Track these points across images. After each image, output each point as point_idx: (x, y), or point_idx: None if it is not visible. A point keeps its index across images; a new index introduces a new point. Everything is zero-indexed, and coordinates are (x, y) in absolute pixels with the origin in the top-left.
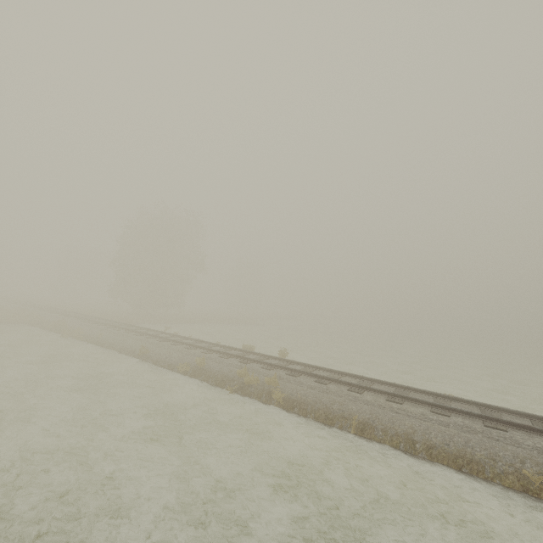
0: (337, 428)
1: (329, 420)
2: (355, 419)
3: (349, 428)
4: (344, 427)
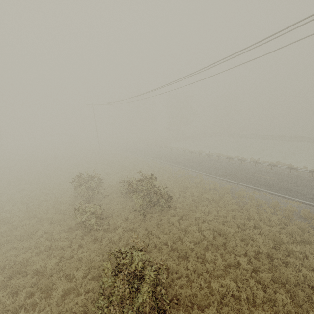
0: None
1: None
2: None
3: None
4: None
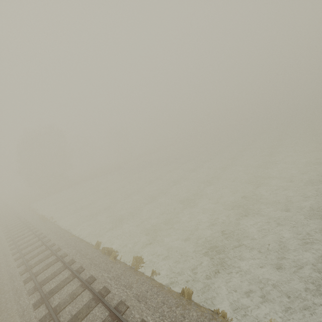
0: None
1: None
2: None
3: None
4: None
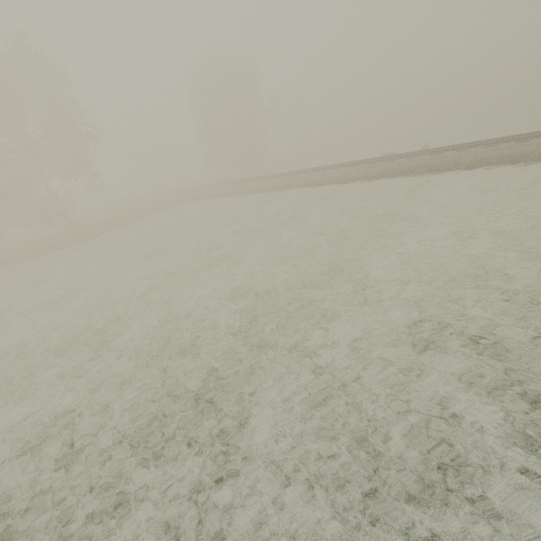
0: (521, 163)
1: (514, 161)
2: (536, 153)
3: (532, 159)
4: (528, 160)
